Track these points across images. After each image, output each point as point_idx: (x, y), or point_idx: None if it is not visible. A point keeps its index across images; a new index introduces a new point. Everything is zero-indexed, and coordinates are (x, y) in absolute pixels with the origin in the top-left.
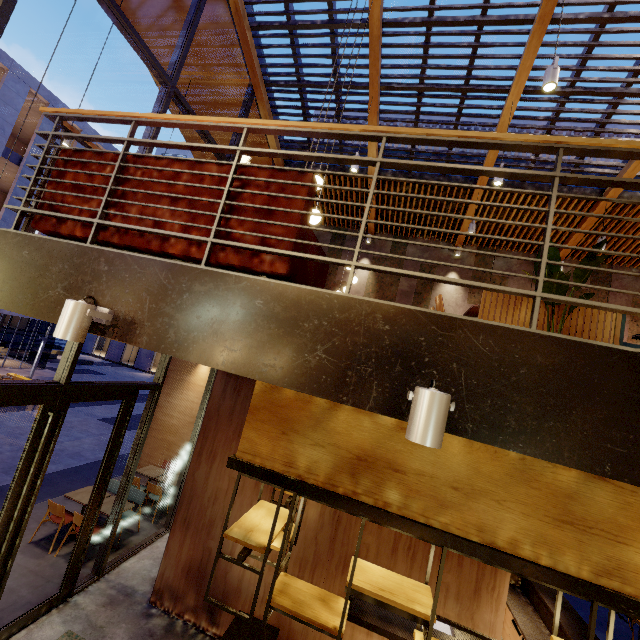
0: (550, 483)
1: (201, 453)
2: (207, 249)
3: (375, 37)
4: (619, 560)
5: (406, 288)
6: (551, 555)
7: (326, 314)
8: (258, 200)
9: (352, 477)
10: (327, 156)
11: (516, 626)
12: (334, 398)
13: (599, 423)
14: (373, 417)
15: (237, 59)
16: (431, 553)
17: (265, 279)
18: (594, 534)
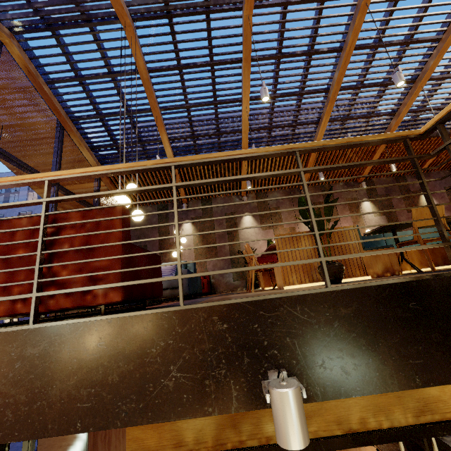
0: None
1: (96, 442)
2: (32, 305)
3: (146, 79)
4: (423, 398)
5: (221, 232)
6: (387, 417)
7: (169, 333)
8: (76, 240)
9: (234, 428)
10: (129, 190)
11: None
12: (201, 413)
13: (398, 346)
14: None
15: (41, 105)
16: None
17: (101, 317)
18: None
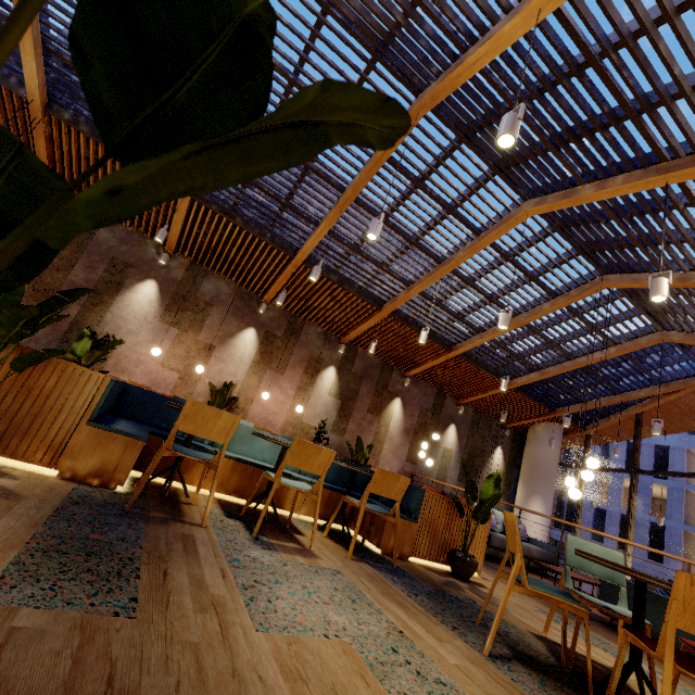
0: None
1: None
2: None
3: None
4: None
5: (81, 281)
6: None
7: None
8: None
9: None
10: None
11: None
12: None
13: None
14: None
15: None
16: None
17: None
18: None
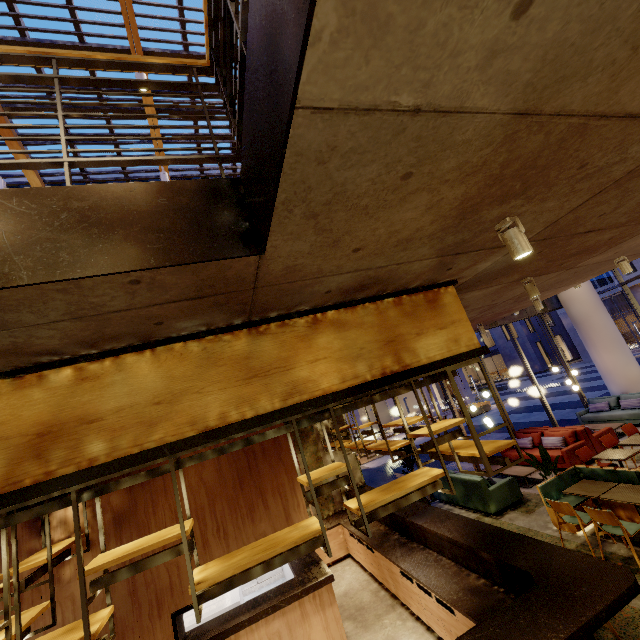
0: (231, 356)
1: None
2: None
3: None
4: (293, 381)
5: None
6: (252, 407)
7: None
8: None
9: (39, 459)
10: None
11: (352, 534)
12: None
13: (137, 234)
14: (44, 385)
15: None
16: (183, 487)
17: None
18: (272, 374)
